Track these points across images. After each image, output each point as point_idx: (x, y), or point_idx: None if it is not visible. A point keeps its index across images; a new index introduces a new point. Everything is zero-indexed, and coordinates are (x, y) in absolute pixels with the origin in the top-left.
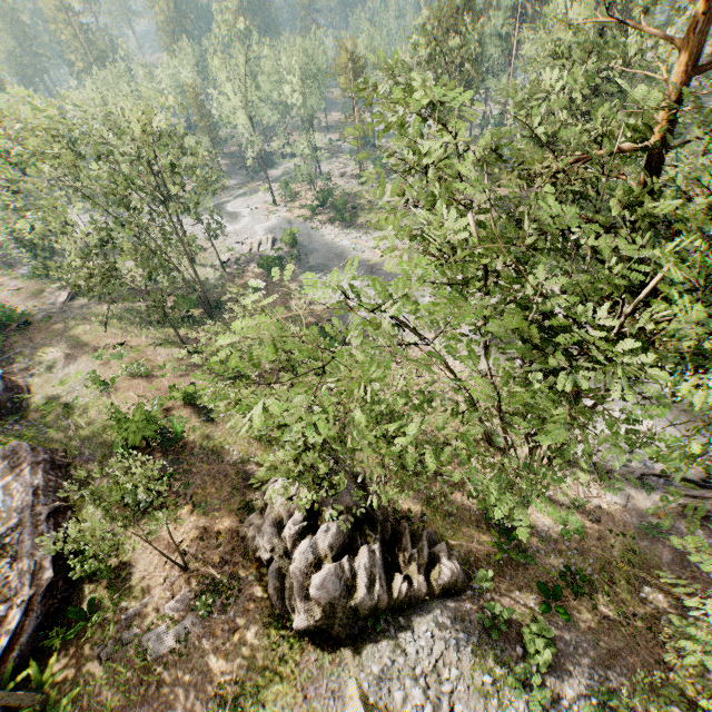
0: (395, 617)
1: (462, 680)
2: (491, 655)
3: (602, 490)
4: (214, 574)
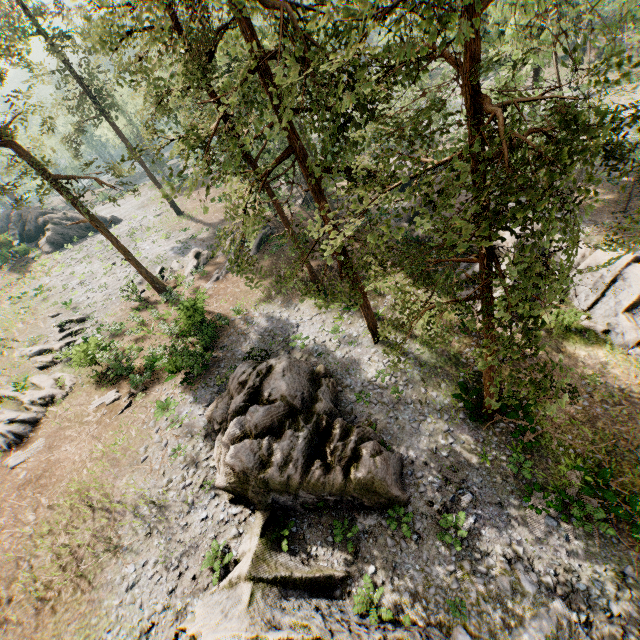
0: None
1: None
2: None
3: None
4: None
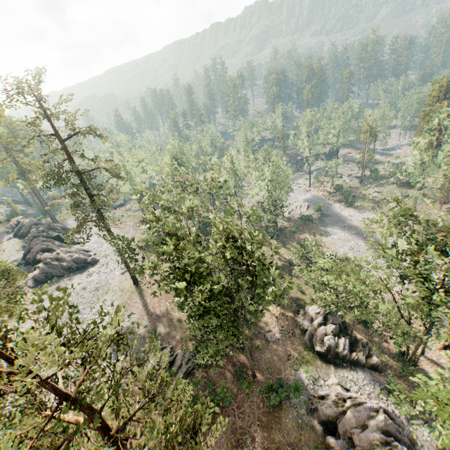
0: (350, 366)
1: (373, 393)
2: (387, 394)
3: None
4: (286, 327)
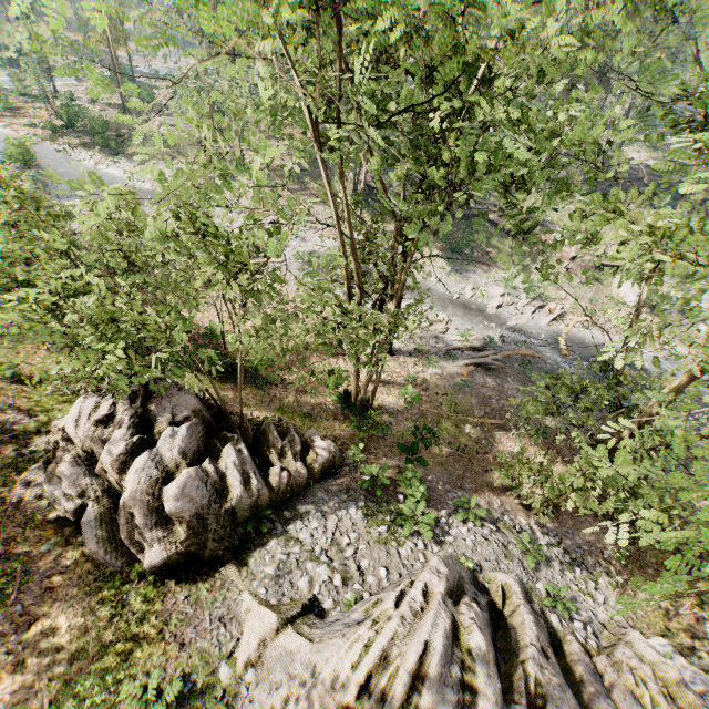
0: (279, 514)
1: (361, 540)
2: (380, 510)
3: (425, 366)
4: None
